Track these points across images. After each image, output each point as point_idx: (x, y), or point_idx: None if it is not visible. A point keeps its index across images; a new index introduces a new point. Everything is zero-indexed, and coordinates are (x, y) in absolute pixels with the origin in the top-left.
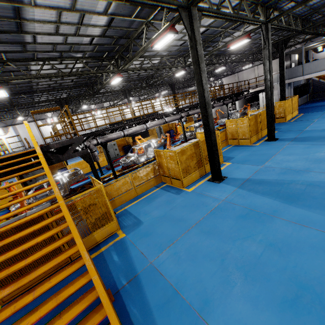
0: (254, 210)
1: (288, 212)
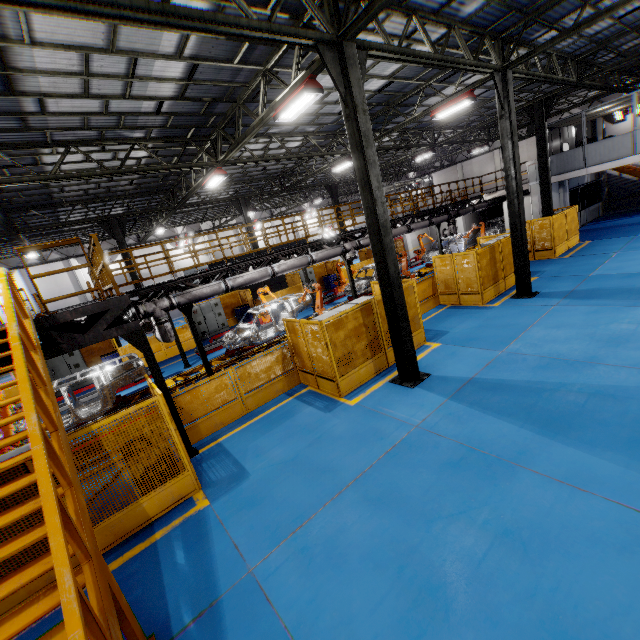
0: (478, 451)
1: (547, 456)
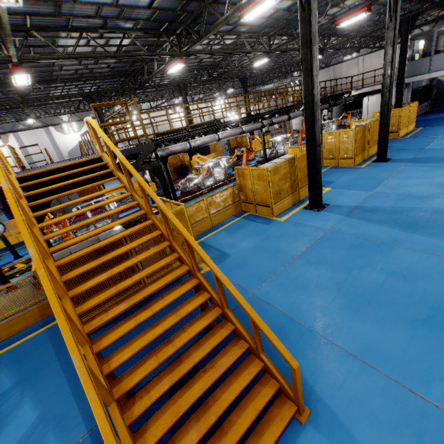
0: (370, 240)
1: (411, 241)
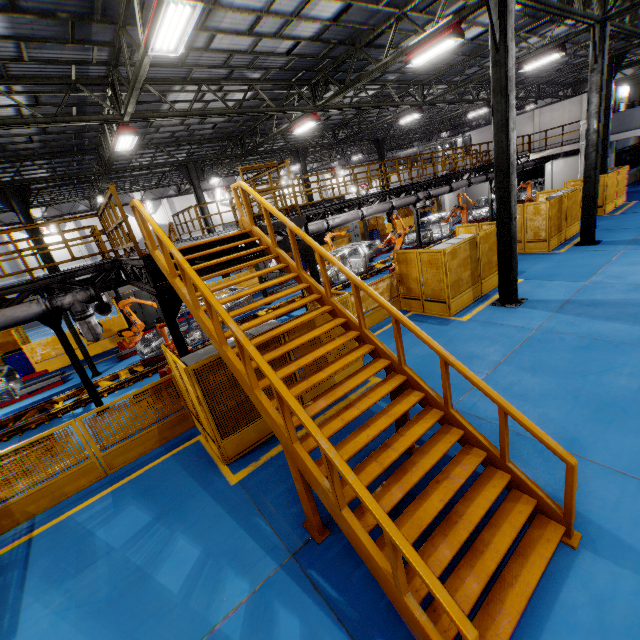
0: (601, 340)
1: None
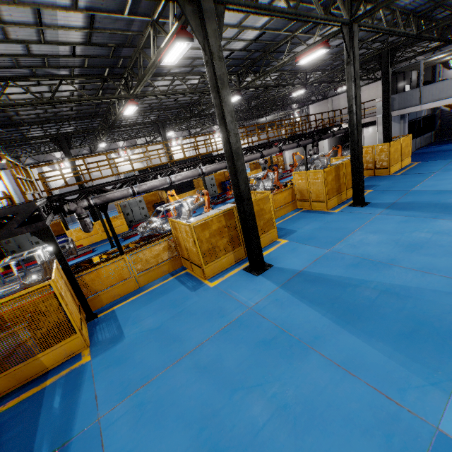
0: (286, 333)
1: (335, 342)
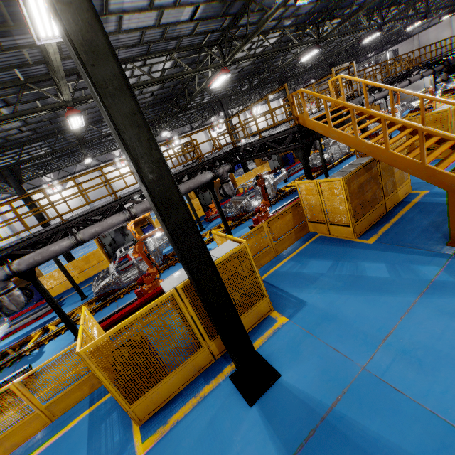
0: None
1: None
